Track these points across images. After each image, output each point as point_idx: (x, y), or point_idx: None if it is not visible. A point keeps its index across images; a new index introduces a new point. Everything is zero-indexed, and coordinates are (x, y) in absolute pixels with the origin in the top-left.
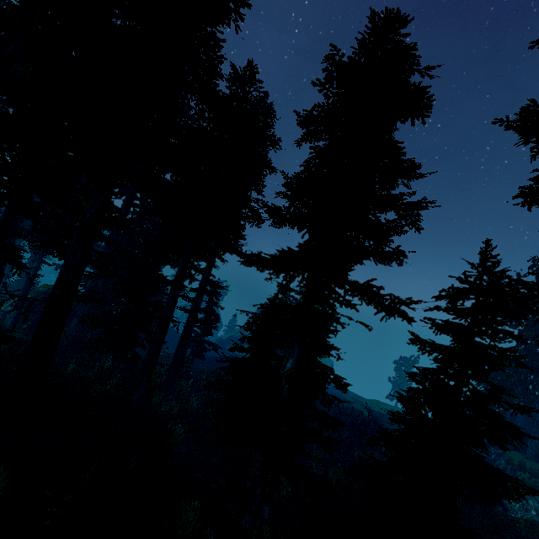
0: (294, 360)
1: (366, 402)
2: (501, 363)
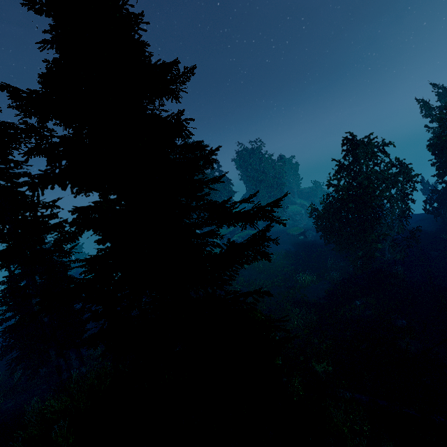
0: None
1: None
2: None
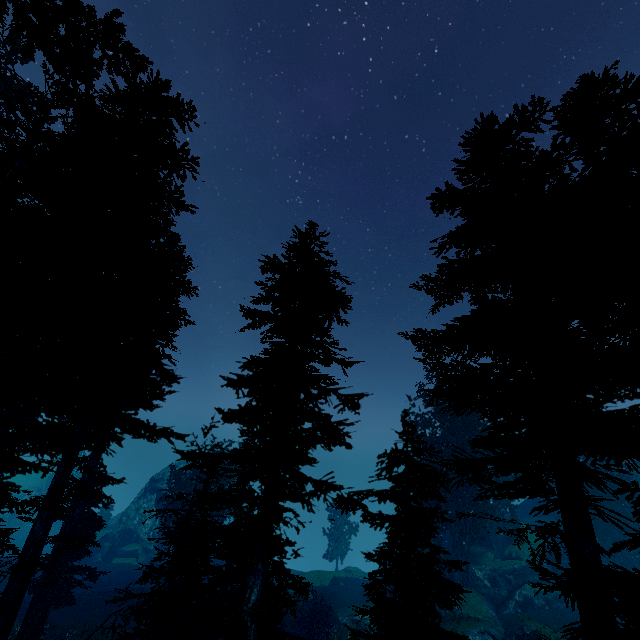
0: (259, 586)
1: (306, 577)
2: (433, 521)
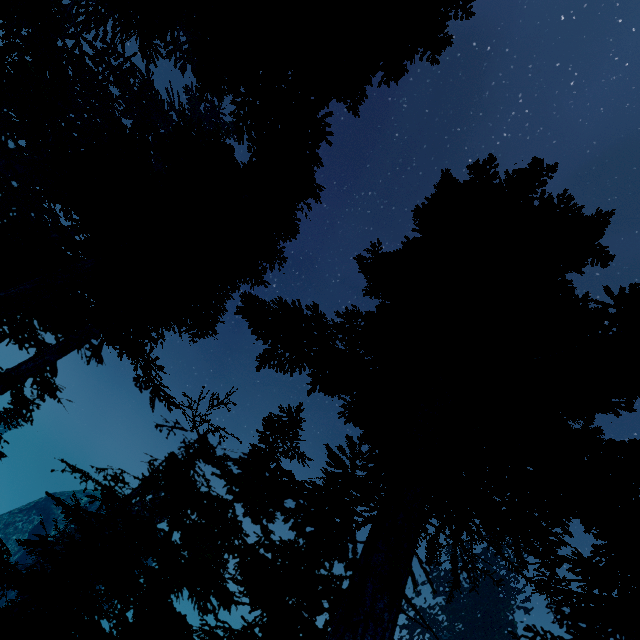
0: None
1: None
2: None
